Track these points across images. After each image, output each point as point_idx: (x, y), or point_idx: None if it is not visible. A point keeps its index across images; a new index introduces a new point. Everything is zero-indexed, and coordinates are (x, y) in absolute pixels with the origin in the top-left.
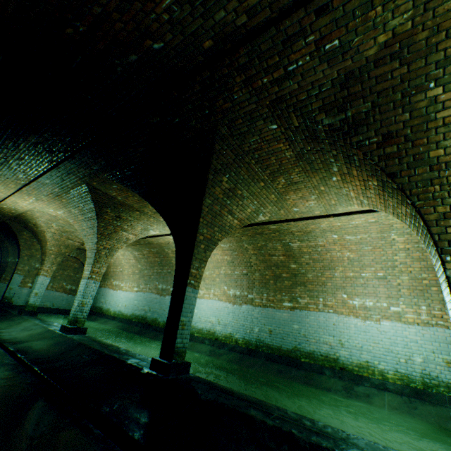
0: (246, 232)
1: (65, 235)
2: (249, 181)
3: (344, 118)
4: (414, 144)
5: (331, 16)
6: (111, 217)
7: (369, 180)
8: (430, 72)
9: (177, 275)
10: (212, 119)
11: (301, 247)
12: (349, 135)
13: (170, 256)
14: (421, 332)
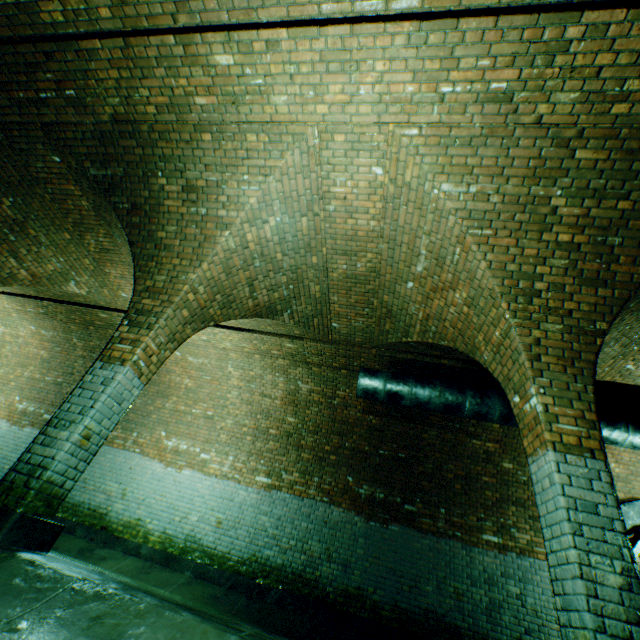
0: (73, 314)
1: None
2: (49, 223)
3: (107, 174)
4: (151, 221)
5: (60, 66)
6: None
7: None
8: (159, 163)
9: None
10: None
11: None
12: (110, 193)
13: None
14: (214, 485)
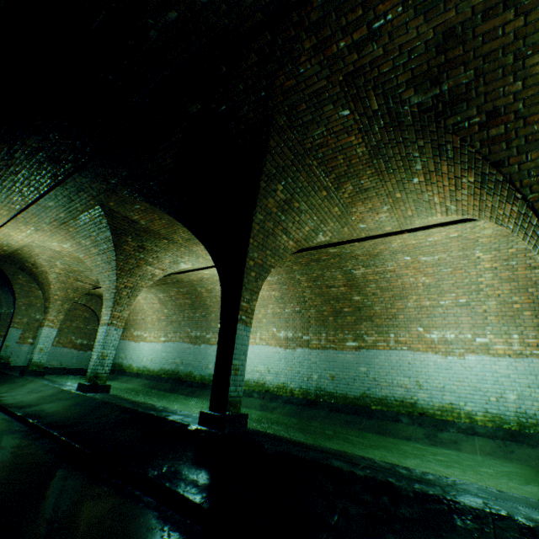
0: (299, 259)
1: (72, 276)
2: (309, 190)
3: (438, 93)
4: (527, 121)
5: None
6: (133, 248)
7: (463, 176)
8: None
9: (223, 310)
10: (269, 104)
11: (367, 275)
12: (443, 116)
13: (204, 296)
14: (513, 364)
